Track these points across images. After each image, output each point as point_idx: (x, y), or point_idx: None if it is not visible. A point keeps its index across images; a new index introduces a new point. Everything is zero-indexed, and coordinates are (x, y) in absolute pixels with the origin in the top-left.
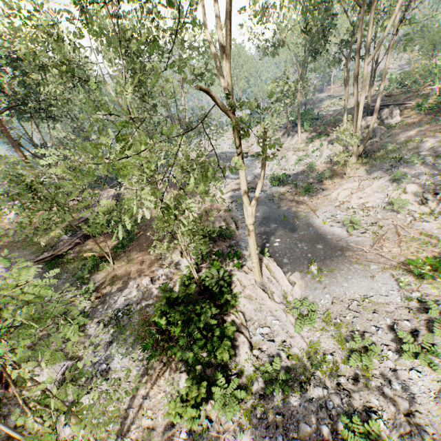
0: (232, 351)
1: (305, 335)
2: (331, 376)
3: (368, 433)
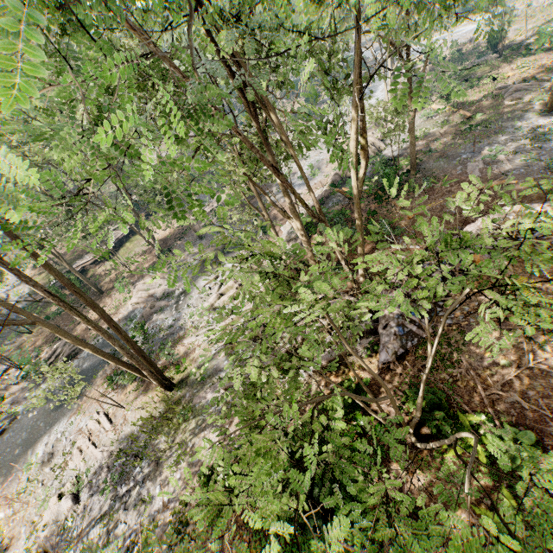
0: None
1: None
2: None
3: None
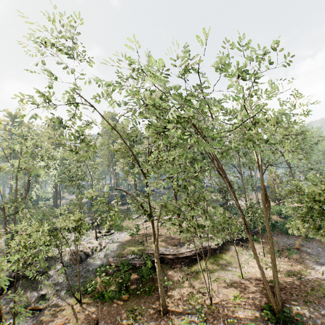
0: None
1: None
2: None
3: None
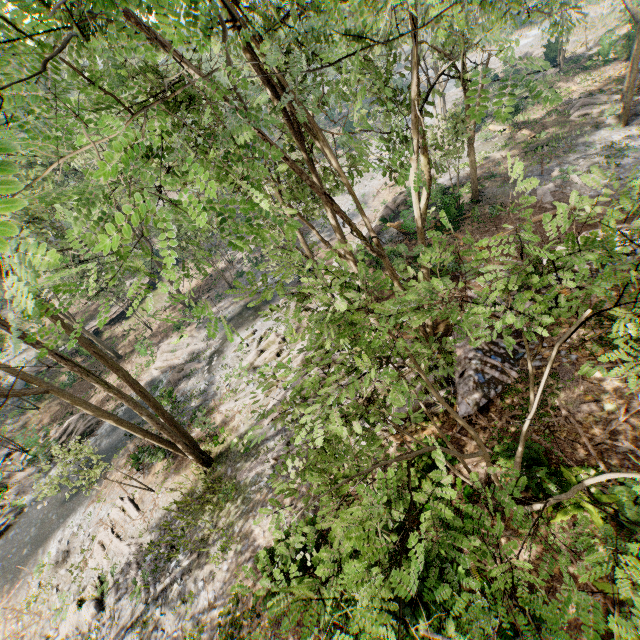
0: None
1: None
2: None
3: None
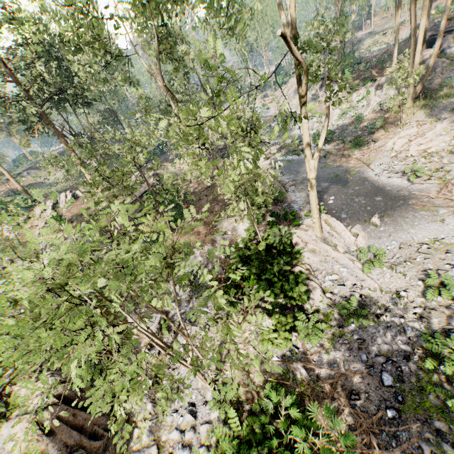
0: (308, 293)
1: (375, 278)
2: (407, 308)
3: (451, 346)
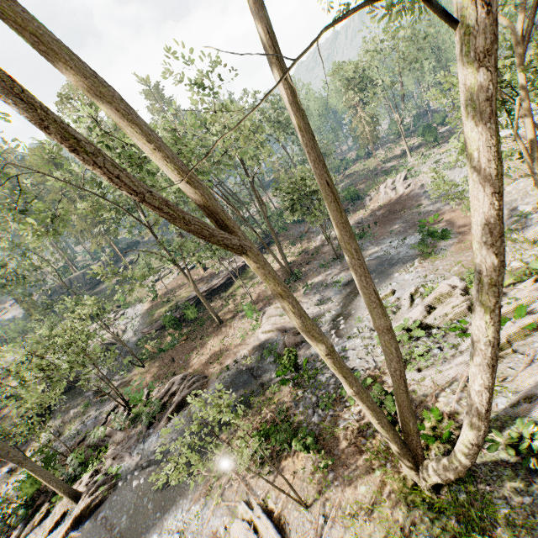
0: None
1: None
2: None
3: None
